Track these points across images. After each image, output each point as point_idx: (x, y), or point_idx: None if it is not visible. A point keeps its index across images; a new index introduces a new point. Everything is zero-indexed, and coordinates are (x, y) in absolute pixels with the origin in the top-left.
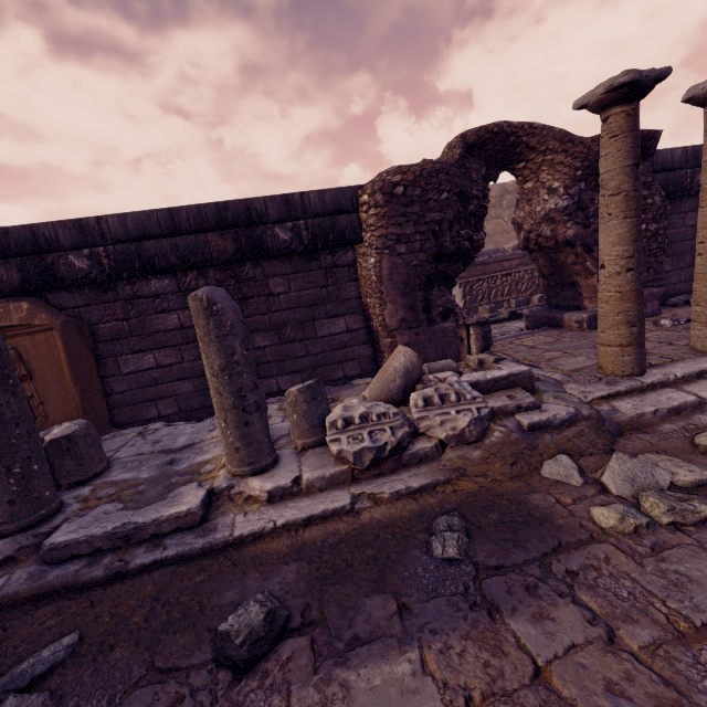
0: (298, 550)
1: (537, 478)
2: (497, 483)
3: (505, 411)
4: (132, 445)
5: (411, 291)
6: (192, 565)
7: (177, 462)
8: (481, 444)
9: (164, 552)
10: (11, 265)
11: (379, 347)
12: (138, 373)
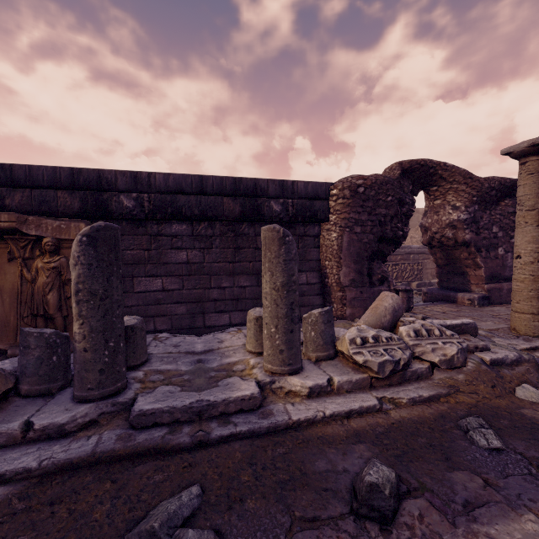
0: (356, 435)
1: (516, 399)
2: (487, 399)
3: (467, 349)
4: (156, 346)
5: (361, 260)
6: (265, 440)
7: (206, 361)
8: (461, 370)
9: (236, 428)
10: (76, 195)
11: (330, 298)
12: (146, 293)
